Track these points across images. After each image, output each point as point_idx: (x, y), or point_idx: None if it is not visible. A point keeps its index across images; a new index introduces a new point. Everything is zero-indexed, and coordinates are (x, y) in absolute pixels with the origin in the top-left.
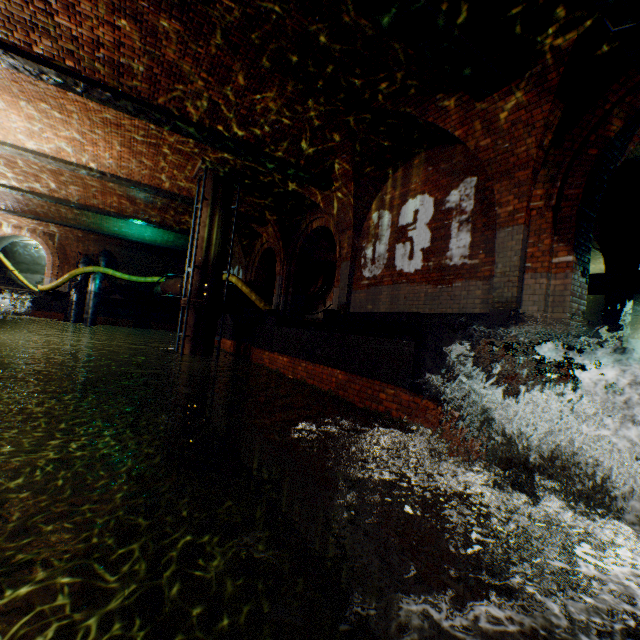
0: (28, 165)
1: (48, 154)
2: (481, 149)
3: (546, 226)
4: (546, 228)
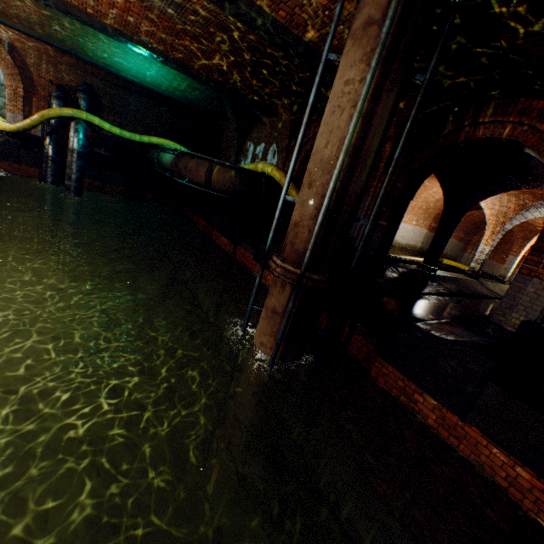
0: None
1: None
2: None
3: None
4: None
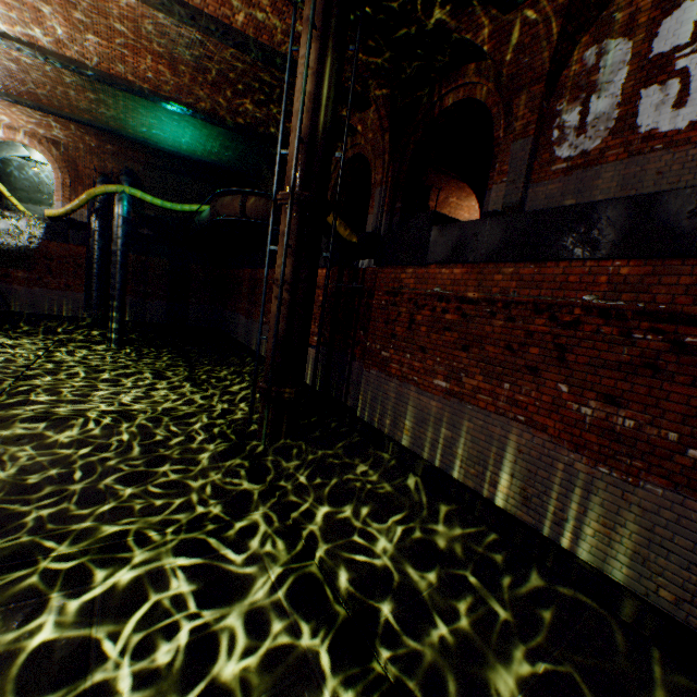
0: None
1: None
2: None
3: None
4: None
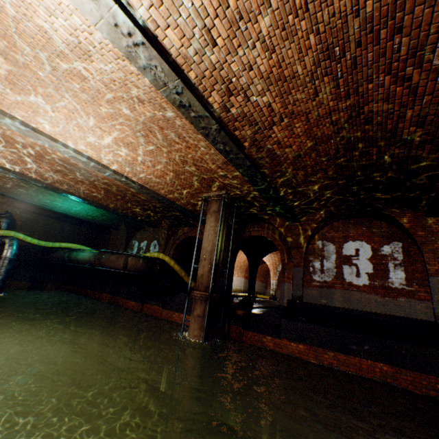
0: (39, 154)
1: (100, 161)
2: (417, 235)
3: None
4: None
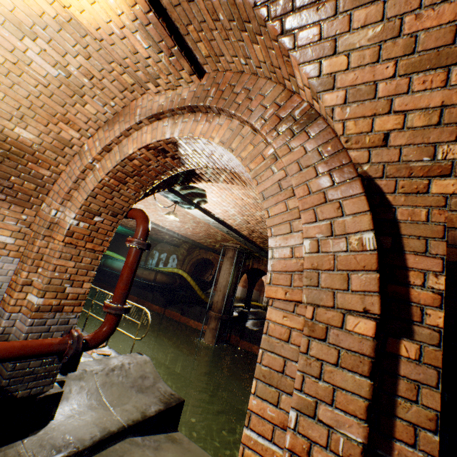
0: None
1: (161, 225)
2: None
3: None
4: None
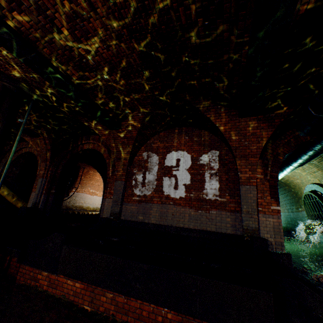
0: None
1: None
2: (232, 140)
3: (266, 189)
4: (267, 190)
